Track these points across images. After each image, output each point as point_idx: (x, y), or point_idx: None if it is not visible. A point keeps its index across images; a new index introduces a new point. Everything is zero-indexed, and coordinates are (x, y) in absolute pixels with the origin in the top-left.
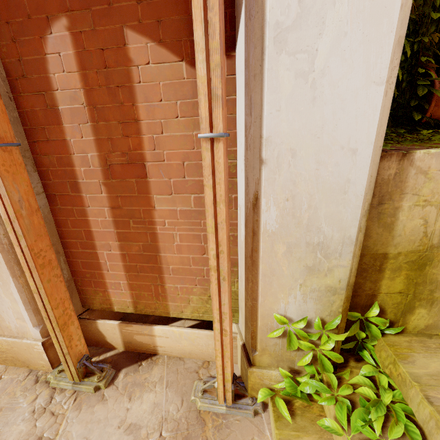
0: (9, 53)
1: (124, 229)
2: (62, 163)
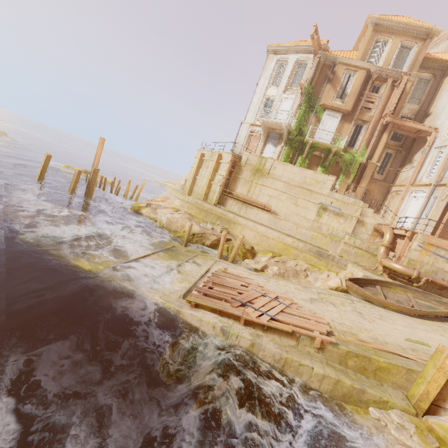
0: (445, 208)
1: (445, 228)
2: (442, 219)
